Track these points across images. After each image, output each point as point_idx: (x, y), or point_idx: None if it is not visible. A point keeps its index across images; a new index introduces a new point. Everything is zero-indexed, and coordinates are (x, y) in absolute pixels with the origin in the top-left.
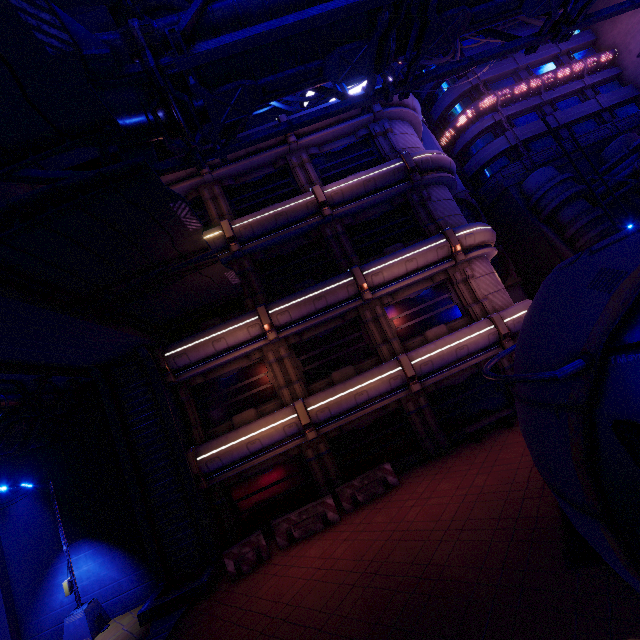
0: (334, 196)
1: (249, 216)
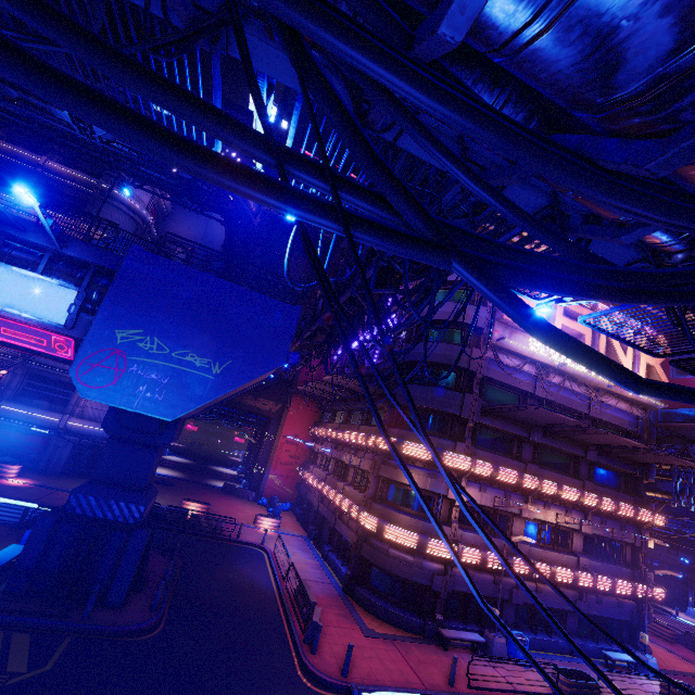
0: (49, 167)
1: (1, 141)
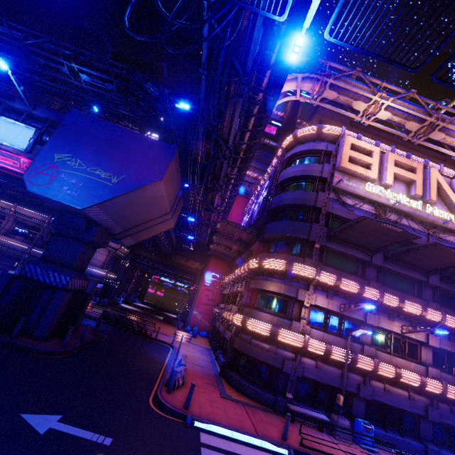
0: None
1: None
